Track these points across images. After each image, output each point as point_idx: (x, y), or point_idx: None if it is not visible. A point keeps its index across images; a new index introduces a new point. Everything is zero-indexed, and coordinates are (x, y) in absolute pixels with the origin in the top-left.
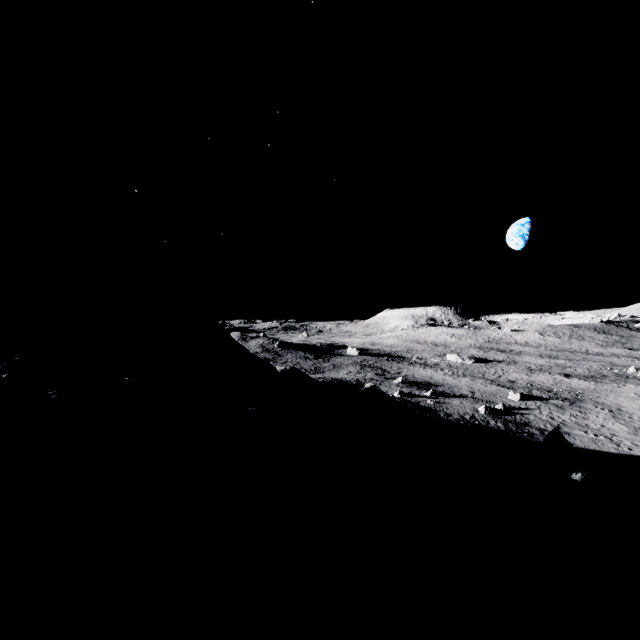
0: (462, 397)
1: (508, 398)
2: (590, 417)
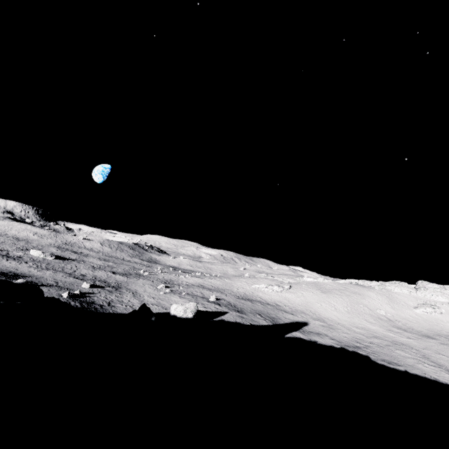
0: (49, 286)
1: (82, 286)
2: (124, 296)
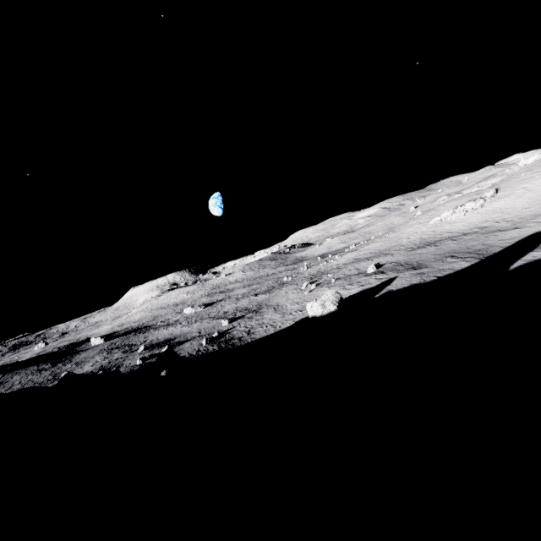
0: (192, 339)
1: (222, 325)
2: (265, 317)
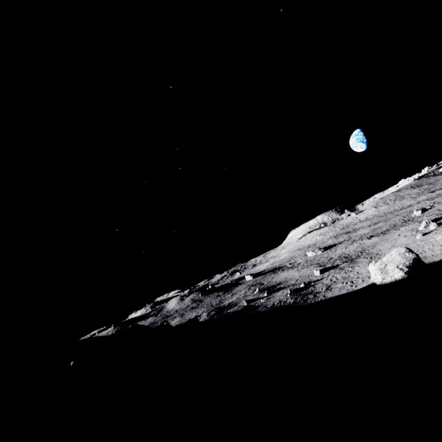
0: (287, 287)
1: (315, 275)
2: (355, 269)
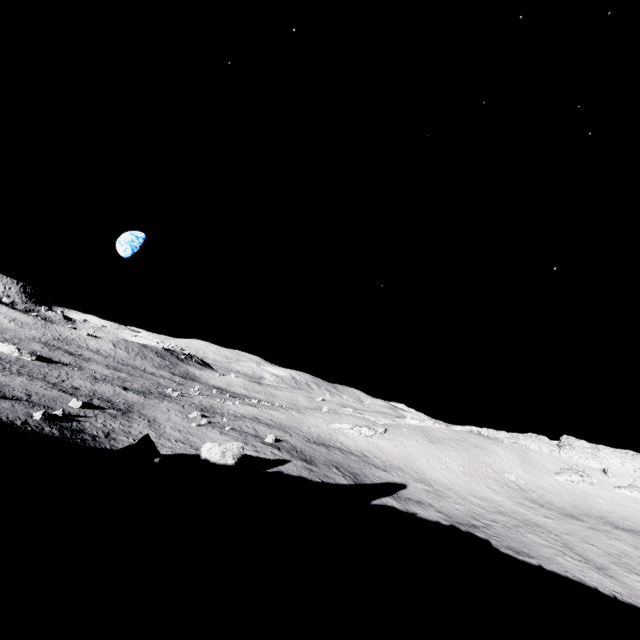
0: (15, 399)
1: (69, 405)
2: (134, 425)
